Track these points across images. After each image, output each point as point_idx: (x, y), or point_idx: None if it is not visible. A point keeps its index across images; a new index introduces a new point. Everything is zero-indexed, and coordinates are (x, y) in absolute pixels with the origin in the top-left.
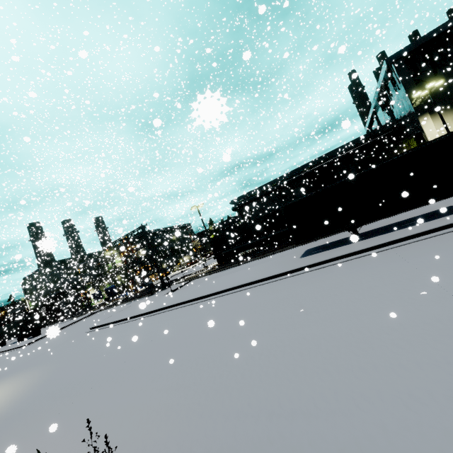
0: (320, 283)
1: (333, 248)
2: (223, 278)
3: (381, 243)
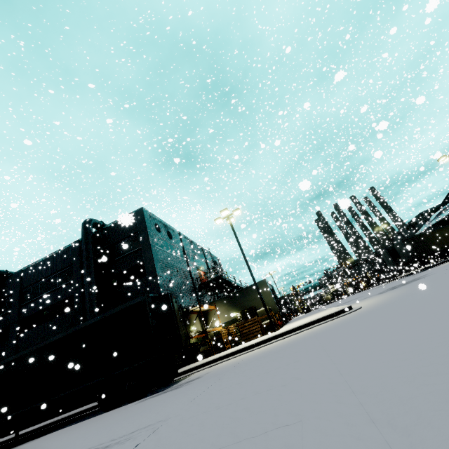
0: None
1: None
2: None
3: None
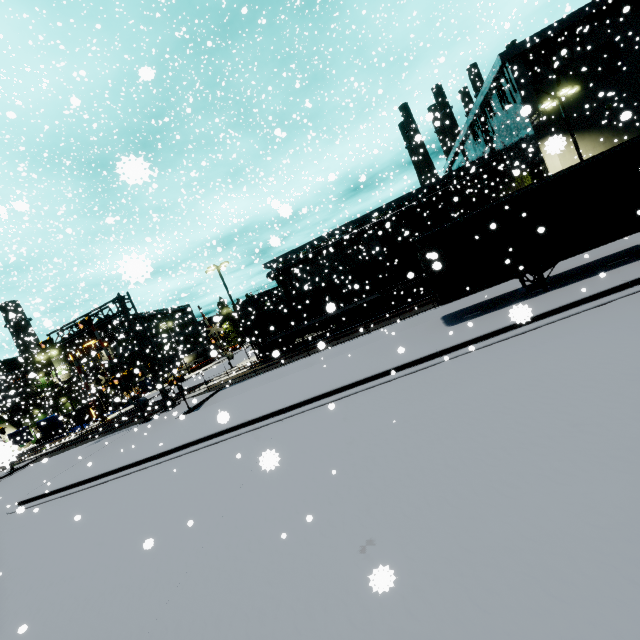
0: (575, 351)
1: (506, 306)
2: (299, 375)
3: (620, 283)
